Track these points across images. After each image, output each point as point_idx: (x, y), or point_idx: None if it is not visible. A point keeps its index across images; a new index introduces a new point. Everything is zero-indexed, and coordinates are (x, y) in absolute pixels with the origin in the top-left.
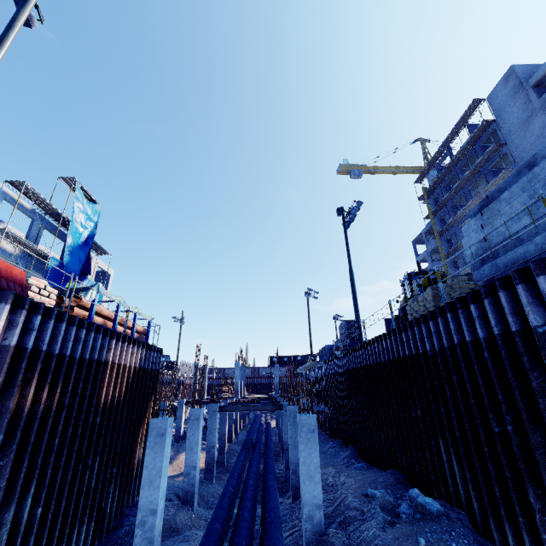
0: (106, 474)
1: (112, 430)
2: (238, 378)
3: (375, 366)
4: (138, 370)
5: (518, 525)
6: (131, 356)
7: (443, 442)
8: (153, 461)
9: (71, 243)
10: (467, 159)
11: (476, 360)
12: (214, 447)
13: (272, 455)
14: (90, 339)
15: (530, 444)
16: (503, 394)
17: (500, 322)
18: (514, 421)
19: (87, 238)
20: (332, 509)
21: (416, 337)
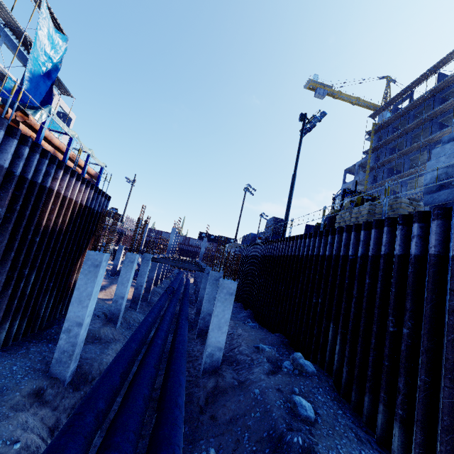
0: (42, 286)
1: (51, 252)
2: (172, 240)
3: (292, 257)
4: (84, 208)
5: (376, 397)
6: (79, 192)
7: (333, 326)
8: (85, 286)
9: (32, 69)
10: (424, 107)
11: (397, 272)
12: (142, 286)
13: (188, 302)
14: (34, 161)
15: (419, 347)
16: (412, 304)
17: (440, 245)
18: (412, 326)
19: (50, 70)
20: (227, 351)
21: (342, 241)
